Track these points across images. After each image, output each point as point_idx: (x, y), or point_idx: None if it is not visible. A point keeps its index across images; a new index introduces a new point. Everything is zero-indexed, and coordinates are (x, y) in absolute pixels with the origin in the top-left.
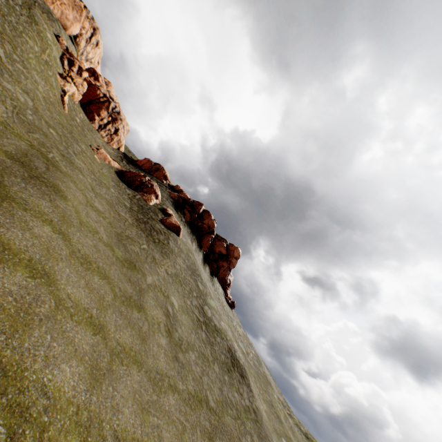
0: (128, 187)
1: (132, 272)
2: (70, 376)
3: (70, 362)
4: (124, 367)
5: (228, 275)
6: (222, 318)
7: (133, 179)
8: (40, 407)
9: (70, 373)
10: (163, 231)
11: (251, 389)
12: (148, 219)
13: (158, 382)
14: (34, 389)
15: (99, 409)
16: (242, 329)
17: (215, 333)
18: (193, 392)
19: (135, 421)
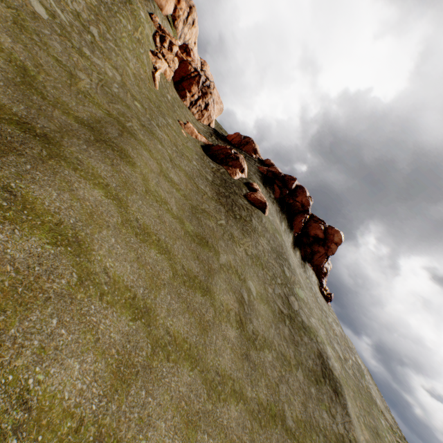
0: (212, 161)
1: (202, 249)
2: (78, 375)
3: (84, 356)
4: (170, 364)
5: (325, 262)
6: (312, 313)
7: (218, 153)
8: (7, 424)
9: (80, 371)
10: (245, 206)
11: (348, 413)
12: (230, 193)
13: (217, 386)
14: (2, 397)
15: (116, 423)
16: (339, 328)
17: (301, 331)
18: (264, 403)
19: (172, 440)
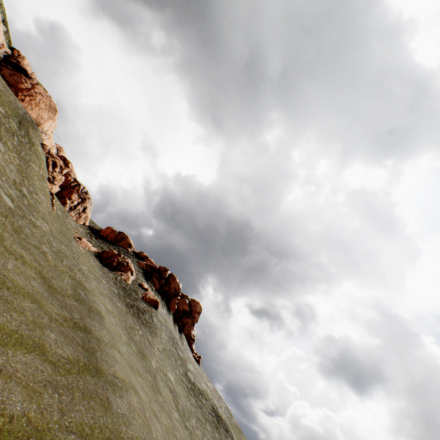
0: (108, 270)
1: (145, 361)
2: None
3: None
4: None
5: (192, 330)
6: (200, 379)
7: (112, 261)
8: None
9: None
10: (146, 309)
11: None
12: (134, 300)
13: None
14: None
15: None
16: (211, 384)
17: (200, 396)
18: None
19: None
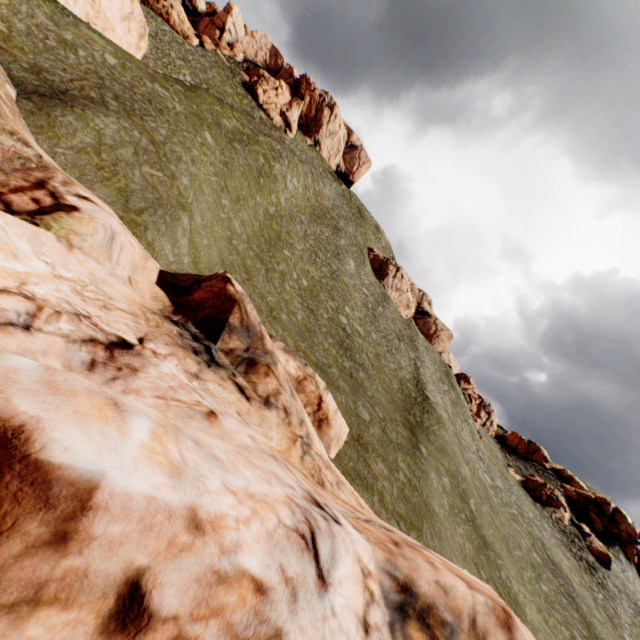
0: (539, 505)
1: (617, 631)
2: None
3: None
4: None
5: None
6: None
7: (539, 494)
8: None
9: None
10: (596, 563)
11: None
12: (579, 550)
13: None
14: None
15: None
16: None
17: None
18: None
19: None
